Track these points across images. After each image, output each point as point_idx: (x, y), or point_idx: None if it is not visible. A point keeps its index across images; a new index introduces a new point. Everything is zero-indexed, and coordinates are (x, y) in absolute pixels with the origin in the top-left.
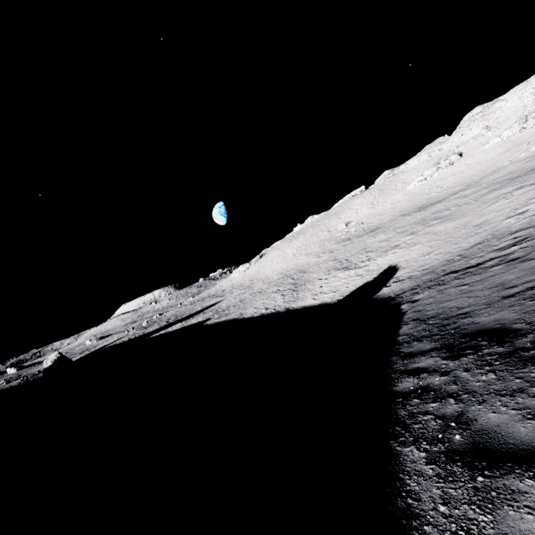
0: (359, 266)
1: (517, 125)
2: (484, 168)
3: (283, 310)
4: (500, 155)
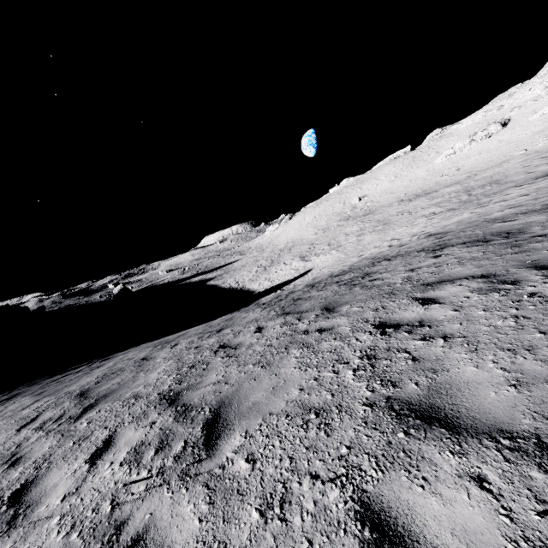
0: (308, 259)
1: None
2: (504, 153)
3: (239, 288)
4: (532, 135)
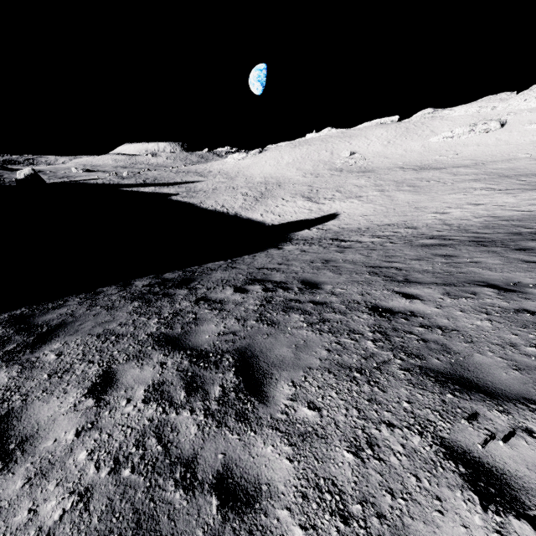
0: (319, 201)
1: None
2: (506, 151)
3: (232, 214)
4: (532, 143)
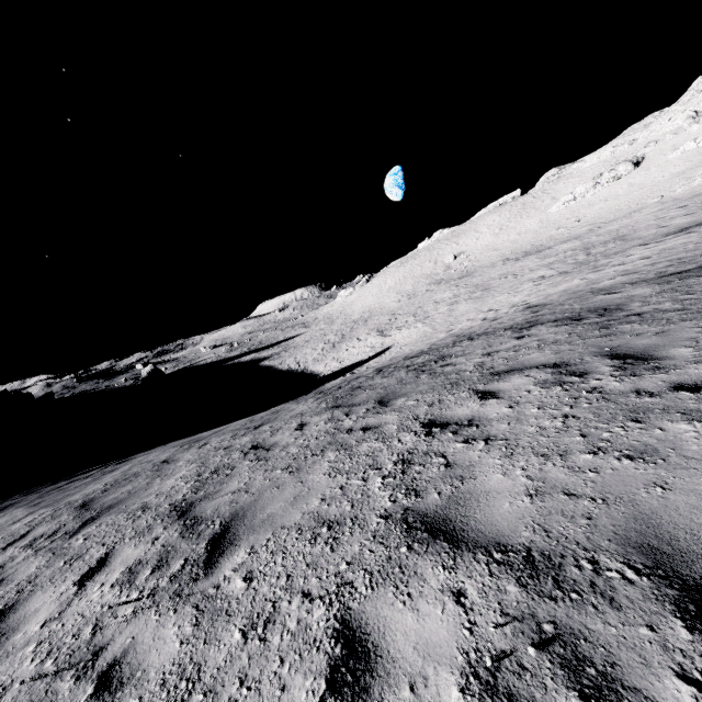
0: (388, 333)
1: None
2: (636, 200)
3: (300, 370)
4: (671, 178)
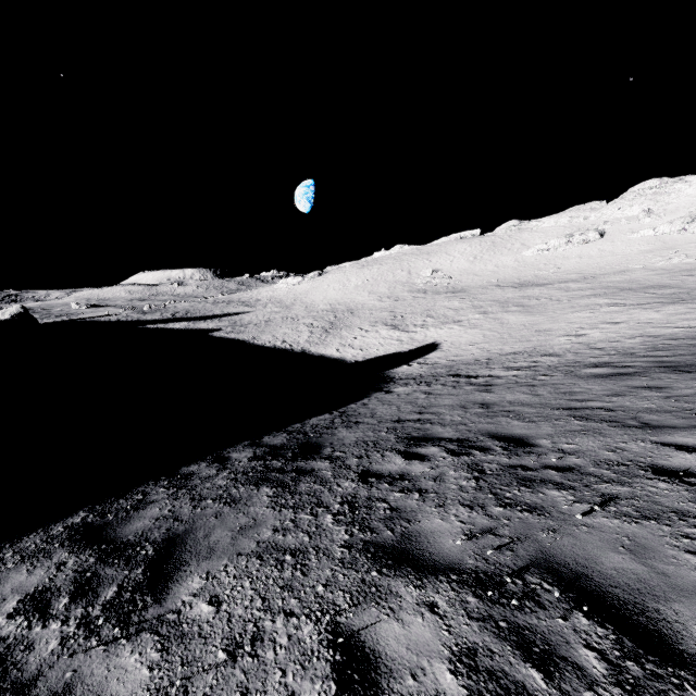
0: (408, 329)
1: (680, 223)
2: (615, 263)
3: (298, 350)
4: (641, 253)
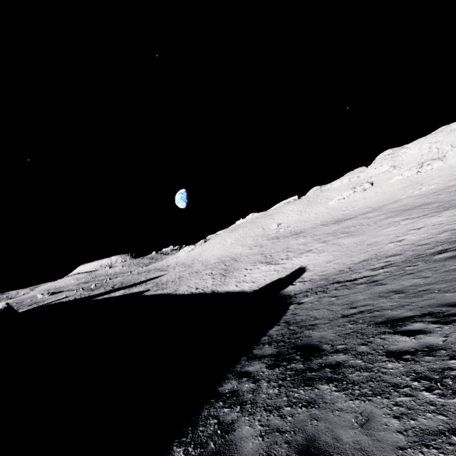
0: (278, 262)
1: (415, 169)
2: (387, 197)
3: (209, 292)
4: (400, 189)
